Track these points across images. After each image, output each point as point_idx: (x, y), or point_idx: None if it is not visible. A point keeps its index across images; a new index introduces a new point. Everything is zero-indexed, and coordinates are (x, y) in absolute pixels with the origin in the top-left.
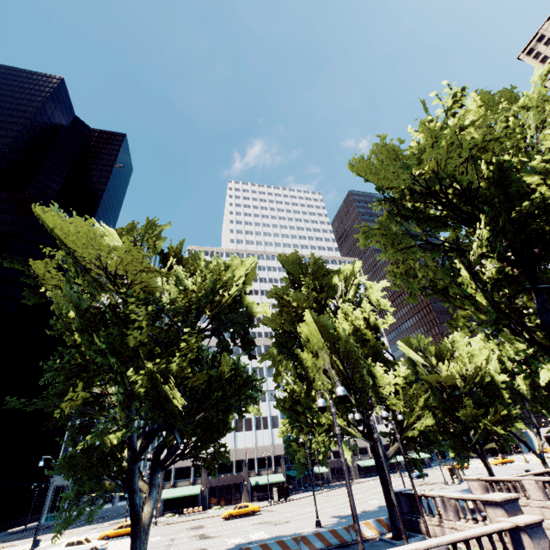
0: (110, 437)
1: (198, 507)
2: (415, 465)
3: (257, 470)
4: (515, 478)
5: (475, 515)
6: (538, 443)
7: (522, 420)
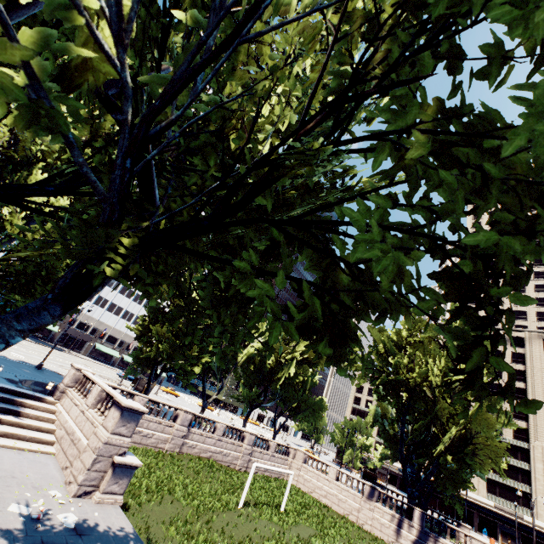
0: None
1: None
2: (3, 311)
3: None
4: (96, 380)
5: (36, 393)
6: (212, 396)
7: (220, 376)
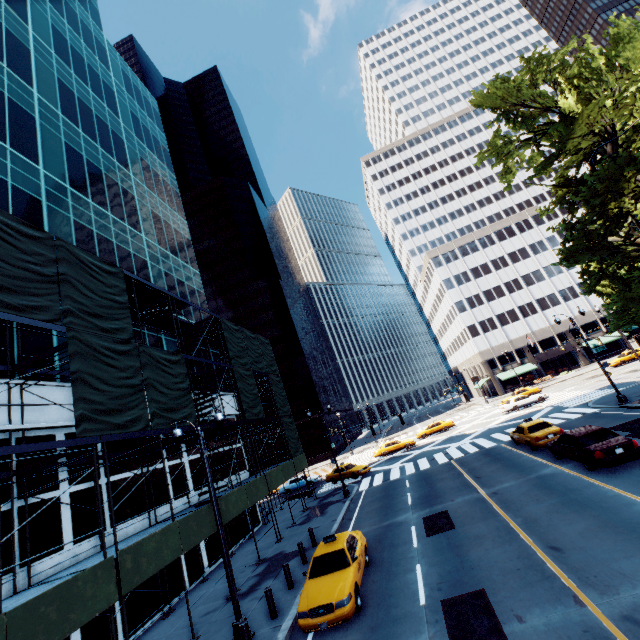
0: (599, 287)
1: (545, 377)
2: None
3: (585, 336)
4: None
5: None
6: None
7: None
